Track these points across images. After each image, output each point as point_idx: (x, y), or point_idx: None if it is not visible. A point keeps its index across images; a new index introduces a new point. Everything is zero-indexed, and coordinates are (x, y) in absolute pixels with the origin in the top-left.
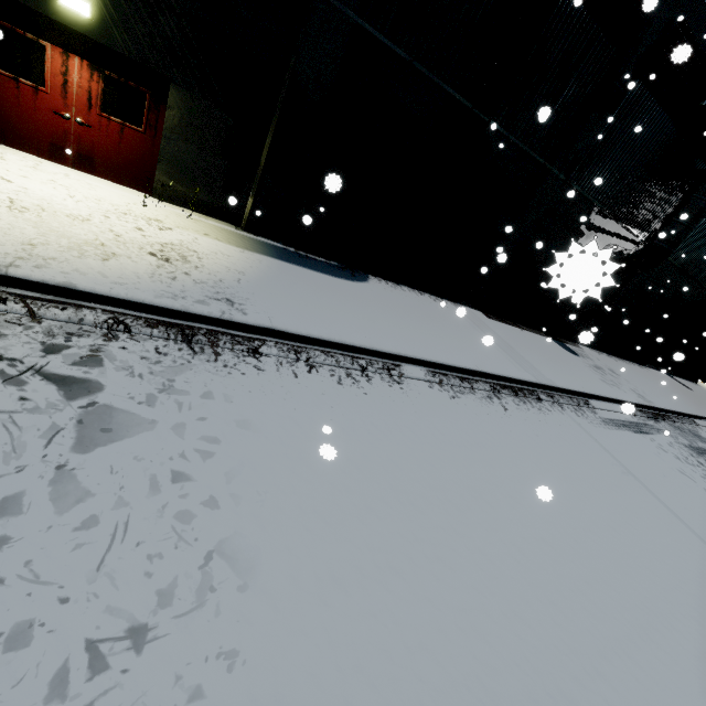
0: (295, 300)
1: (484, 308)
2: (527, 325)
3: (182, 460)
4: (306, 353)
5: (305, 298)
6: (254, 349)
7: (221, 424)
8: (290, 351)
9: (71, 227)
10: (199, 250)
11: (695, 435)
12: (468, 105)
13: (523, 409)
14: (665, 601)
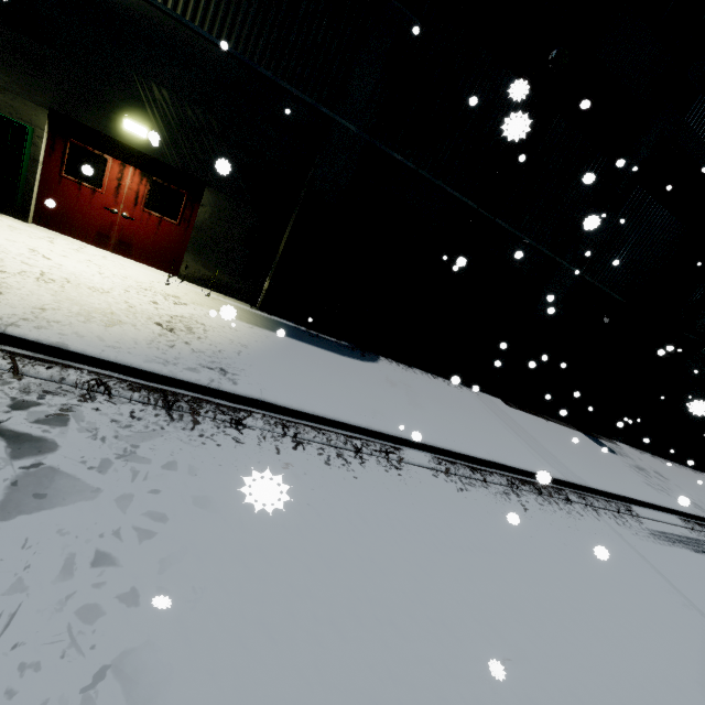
0: (294, 374)
1: (504, 395)
2: (554, 417)
3: (114, 538)
4: (294, 428)
5: (305, 373)
6: (237, 419)
7: (175, 499)
8: (277, 425)
9: (88, 297)
10: (207, 324)
11: None
12: (473, 205)
13: (548, 511)
14: None
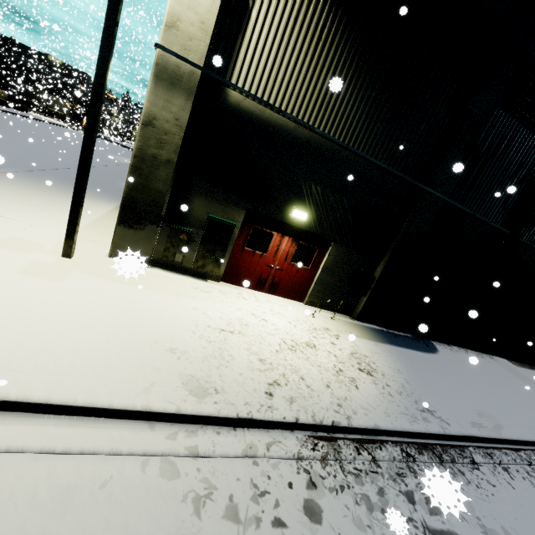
0: (442, 392)
1: (504, 354)
2: None
3: None
4: (494, 455)
5: (442, 387)
6: (472, 460)
7: None
8: (486, 455)
9: (318, 357)
10: (366, 354)
11: None
12: (506, 231)
13: None
14: None
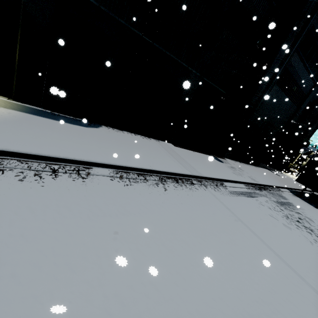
0: (17, 132)
1: (174, 142)
2: (198, 150)
3: None
4: None
5: (30, 131)
6: None
7: None
8: None
9: None
10: None
11: (280, 196)
12: (139, 33)
13: (178, 189)
14: (246, 317)
